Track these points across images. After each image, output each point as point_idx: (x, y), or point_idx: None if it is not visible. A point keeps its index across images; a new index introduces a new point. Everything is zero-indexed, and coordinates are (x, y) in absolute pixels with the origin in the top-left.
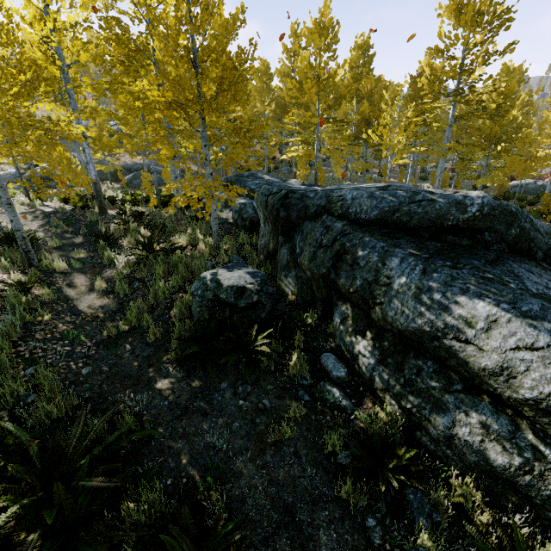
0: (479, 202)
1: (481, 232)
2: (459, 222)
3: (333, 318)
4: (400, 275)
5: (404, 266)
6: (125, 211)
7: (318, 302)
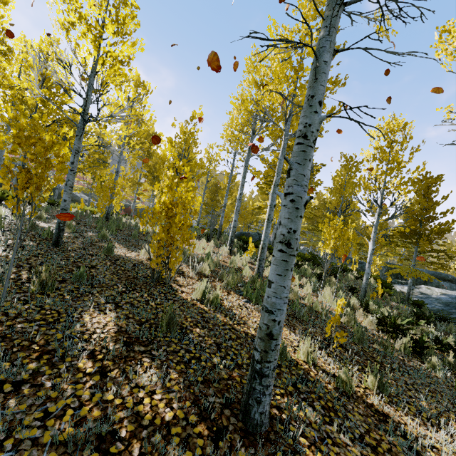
0: (451, 276)
1: (453, 281)
2: (448, 279)
3: None
4: (445, 284)
5: (444, 283)
6: None
7: None
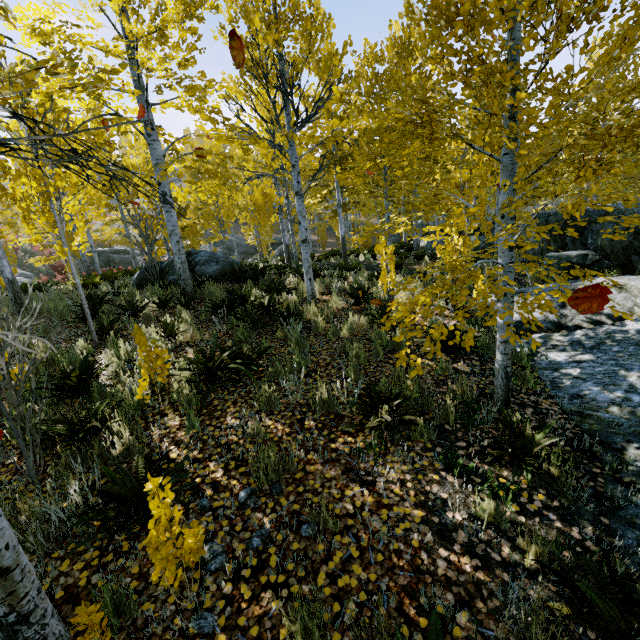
0: None
1: None
2: None
3: (637, 269)
4: None
5: None
6: (374, 255)
7: (615, 267)
